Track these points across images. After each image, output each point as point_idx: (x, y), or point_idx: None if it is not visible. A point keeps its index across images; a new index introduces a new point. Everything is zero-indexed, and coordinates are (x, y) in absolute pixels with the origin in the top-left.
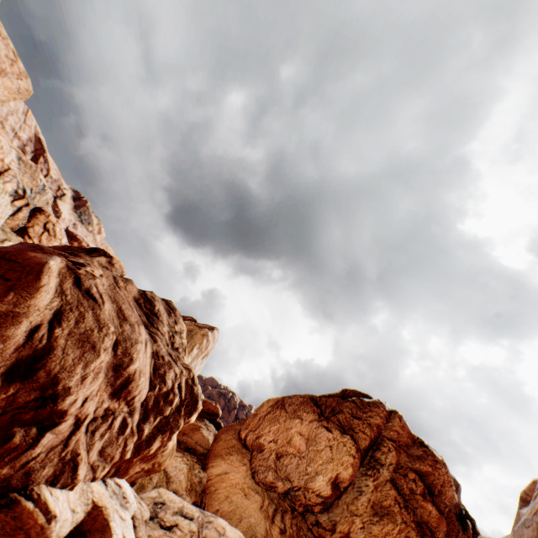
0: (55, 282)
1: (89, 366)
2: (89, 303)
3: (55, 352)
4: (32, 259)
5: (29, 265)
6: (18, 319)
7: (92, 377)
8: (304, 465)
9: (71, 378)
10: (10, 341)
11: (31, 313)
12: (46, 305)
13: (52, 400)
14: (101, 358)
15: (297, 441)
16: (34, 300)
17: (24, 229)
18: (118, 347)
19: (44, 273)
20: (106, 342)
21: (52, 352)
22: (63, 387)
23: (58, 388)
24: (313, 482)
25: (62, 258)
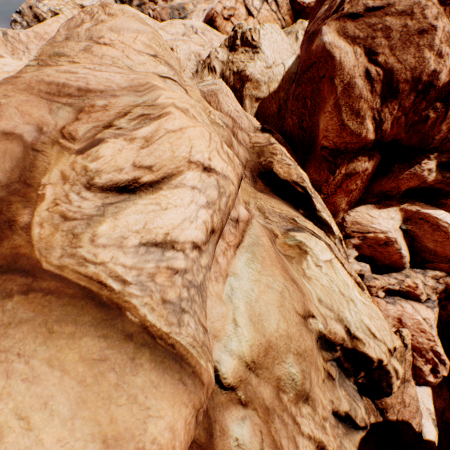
0: (341, 42)
1: (432, 45)
2: (377, 16)
3: (394, 71)
4: (316, 51)
5: (319, 58)
6: (351, 84)
7: (446, 46)
8: None
9: (427, 67)
10: (363, 95)
11: (353, 74)
12: (355, 60)
13: (428, 88)
14: (438, 29)
15: None
16: (345, 69)
17: (291, 1)
18: (447, 0)
19: (330, 51)
20: (428, 15)
21: (392, 72)
22: (427, 77)
23: (423, 81)
24: None
25: (326, 24)
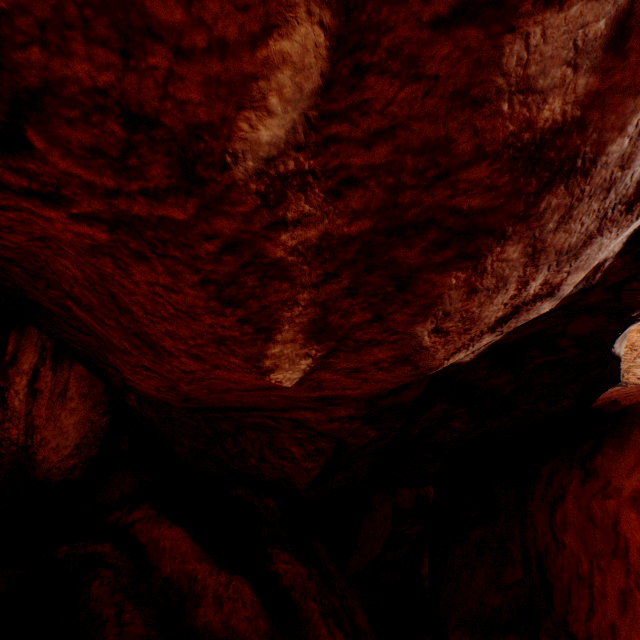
0: None
1: None
2: None
3: None
4: None
5: None
6: None
7: None
8: (633, 356)
9: None
10: None
11: None
12: None
13: None
14: None
15: (632, 337)
16: None
17: None
18: None
19: None
20: None
21: None
22: None
23: None
24: (637, 369)
25: None
